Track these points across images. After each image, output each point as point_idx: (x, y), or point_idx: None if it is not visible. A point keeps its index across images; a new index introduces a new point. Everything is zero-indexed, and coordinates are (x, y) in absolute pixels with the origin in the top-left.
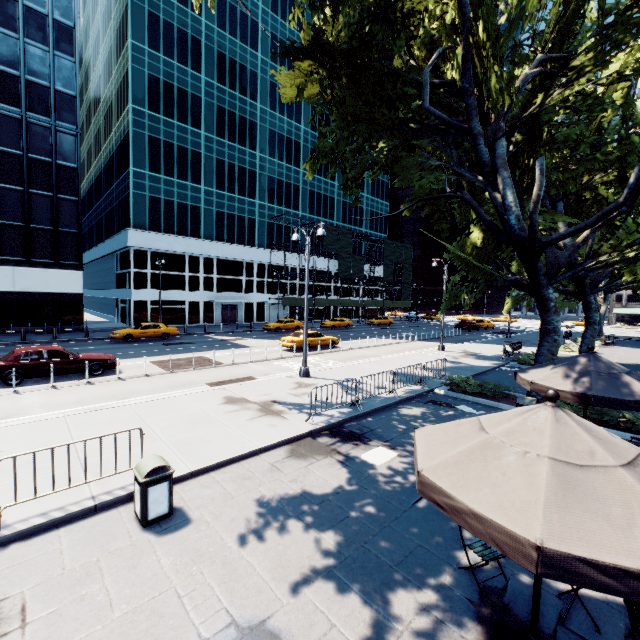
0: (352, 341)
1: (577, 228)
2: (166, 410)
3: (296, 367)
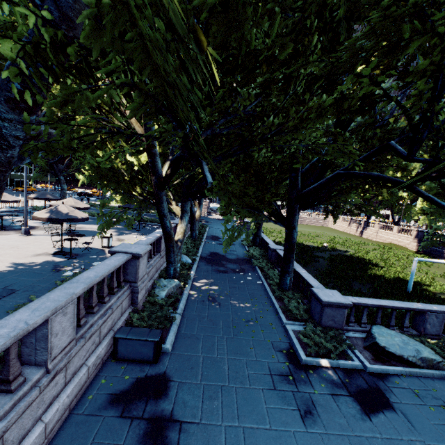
0: None
1: (55, 161)
2: None
3: None
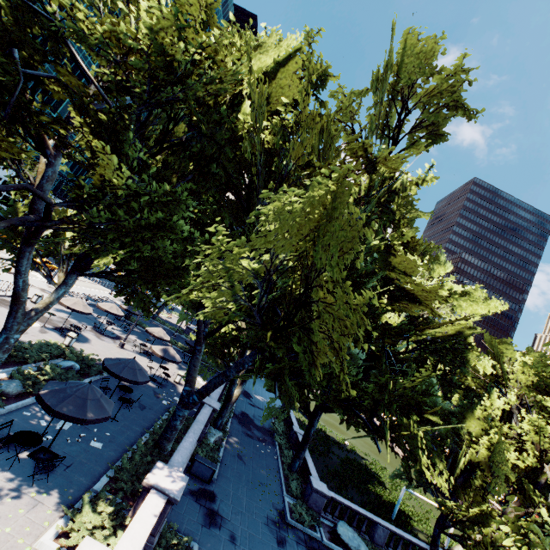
0: None
1: None
2: (6, 278)
3: (41, 277)
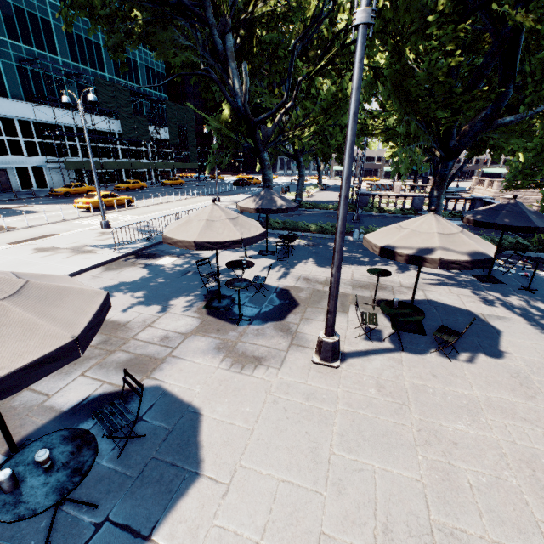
0: (147, 200)
1: (269, 114)
2: None
3: (97, 223)
